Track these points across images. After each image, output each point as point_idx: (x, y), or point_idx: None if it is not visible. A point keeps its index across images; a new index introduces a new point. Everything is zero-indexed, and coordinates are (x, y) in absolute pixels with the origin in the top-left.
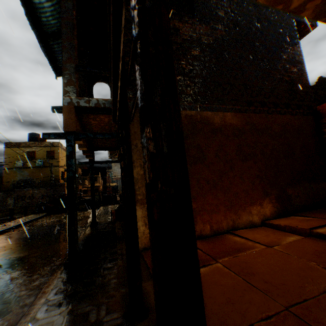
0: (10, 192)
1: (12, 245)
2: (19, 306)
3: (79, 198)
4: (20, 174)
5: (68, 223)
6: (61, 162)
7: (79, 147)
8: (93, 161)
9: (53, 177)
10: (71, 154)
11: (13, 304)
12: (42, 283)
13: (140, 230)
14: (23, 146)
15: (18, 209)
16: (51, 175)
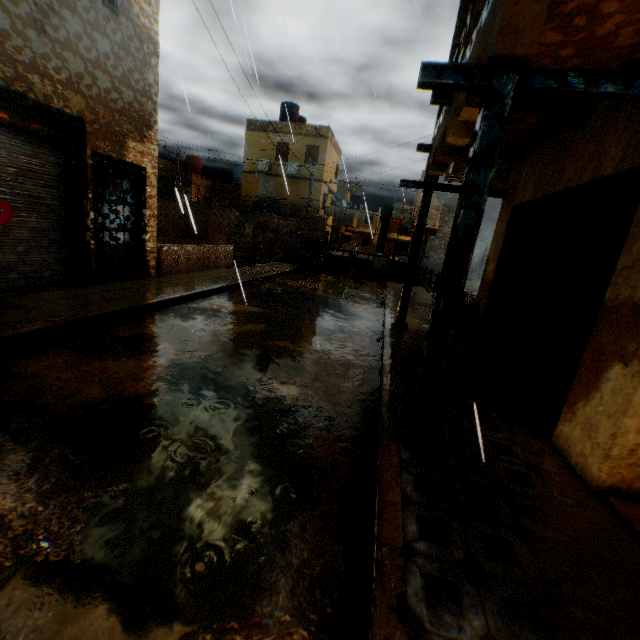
0: (248, 215)
1: (267, 316)
2: (329, 494)
3: (351, 254)
4: (262, 186)
5: (428, 349)
6: (325, 173)
7: (453, 135)
8: (435, 182)
9: (310, 200)
10: (490, 149)
11: (316, 480)
12: (351, 449)
13: (622, 440)
14: (271, 130)
15: (261, 247)
16: (308, 198)
